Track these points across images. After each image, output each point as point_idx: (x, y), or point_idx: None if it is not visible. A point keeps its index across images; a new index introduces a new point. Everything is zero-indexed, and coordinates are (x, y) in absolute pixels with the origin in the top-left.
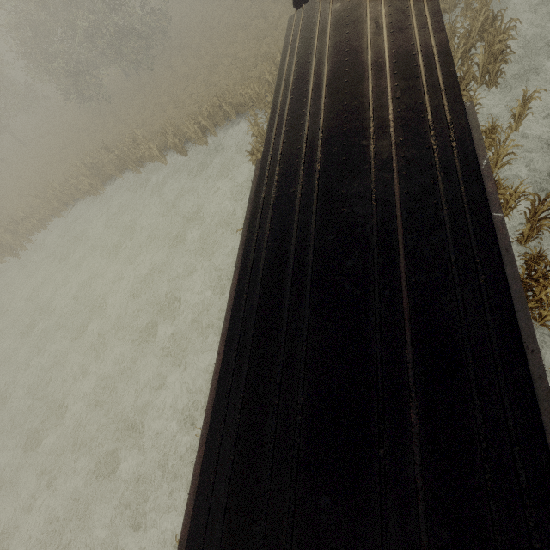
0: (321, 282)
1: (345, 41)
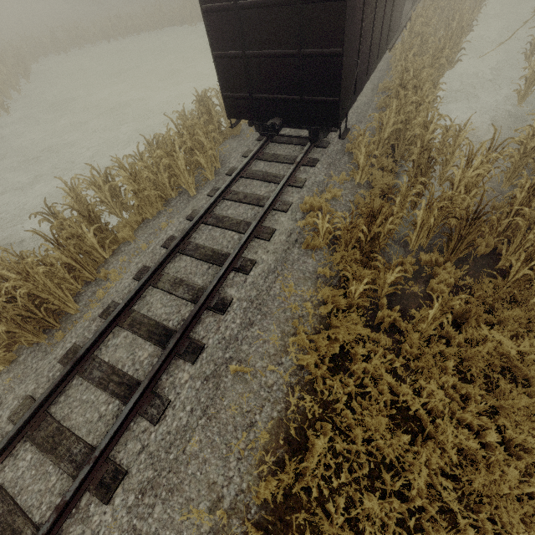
0: None
1: None
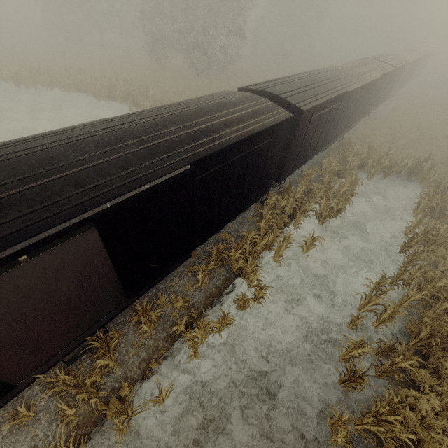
0: (3, 164)
1: (206, 110)
